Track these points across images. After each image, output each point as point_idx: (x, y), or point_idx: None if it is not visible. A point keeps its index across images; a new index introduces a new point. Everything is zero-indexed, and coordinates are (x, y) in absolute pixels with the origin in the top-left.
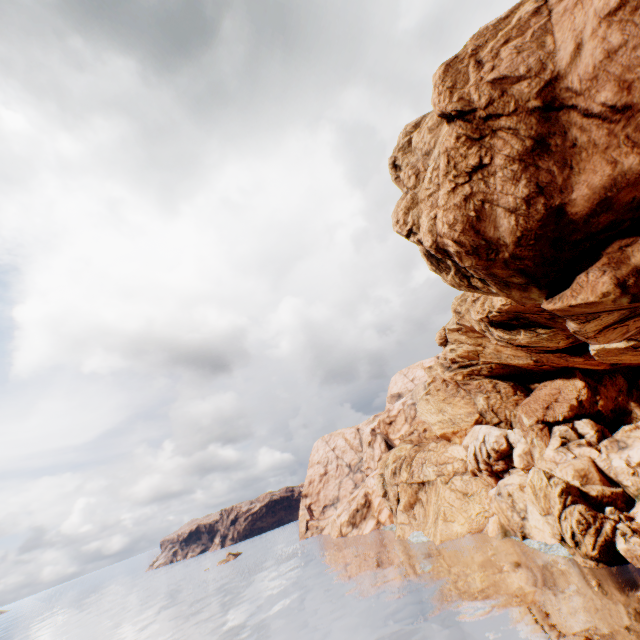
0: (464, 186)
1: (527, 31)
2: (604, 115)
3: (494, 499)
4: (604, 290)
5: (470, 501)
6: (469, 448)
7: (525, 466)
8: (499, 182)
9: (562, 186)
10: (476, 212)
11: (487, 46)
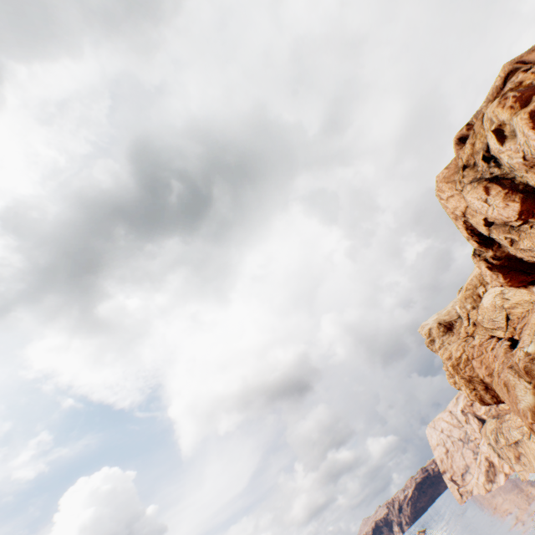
0: (472, 391)
1: (468, 365)
2: None
3: None
4: None
5: None
6: None
7: None
8: (481, 393)
9: (497, 395)
10: (479, 397)
11: (460, 364)
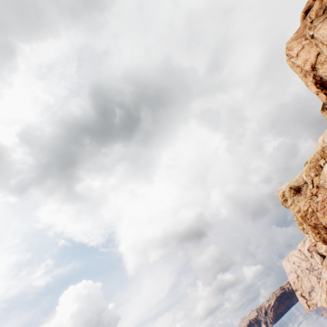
0: (317, 235)
1: (313, 215)
2: None
3: None
4: None
5: None
6: None
7: None
8: (324, 236)
9: None
10: (323, 239)
11: (307, 215)
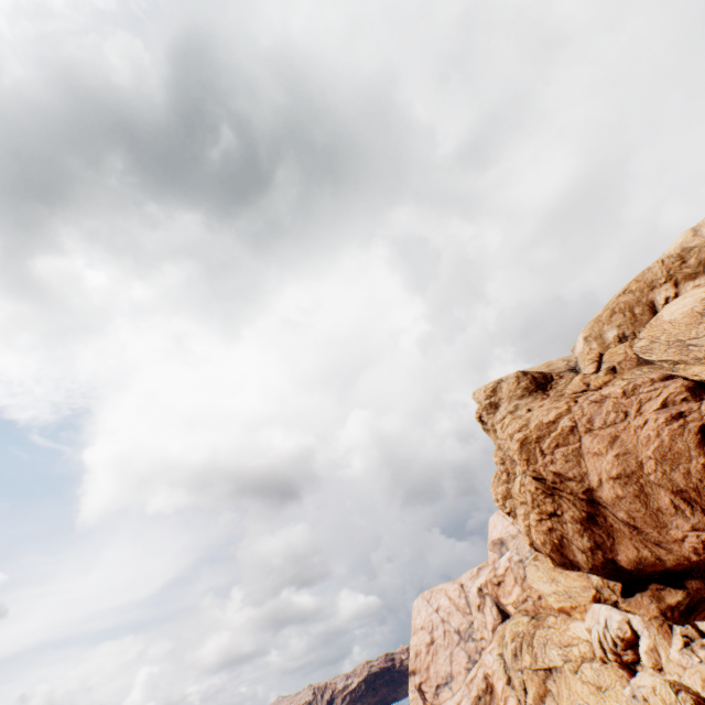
0: (546, 520)
1: (568, 445)
2: (624, 522)
3: (630, 701)
4: (654, 614)
5: (605, 697)
6: (592, 633)
7: (654, 664)
8: (570, 529)
9: (610, 547)
10: (558, 540)
11: (545, 440)
